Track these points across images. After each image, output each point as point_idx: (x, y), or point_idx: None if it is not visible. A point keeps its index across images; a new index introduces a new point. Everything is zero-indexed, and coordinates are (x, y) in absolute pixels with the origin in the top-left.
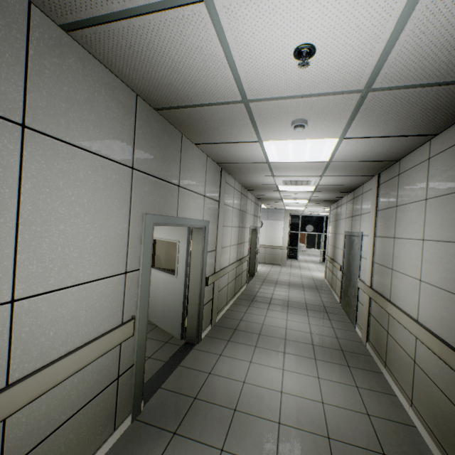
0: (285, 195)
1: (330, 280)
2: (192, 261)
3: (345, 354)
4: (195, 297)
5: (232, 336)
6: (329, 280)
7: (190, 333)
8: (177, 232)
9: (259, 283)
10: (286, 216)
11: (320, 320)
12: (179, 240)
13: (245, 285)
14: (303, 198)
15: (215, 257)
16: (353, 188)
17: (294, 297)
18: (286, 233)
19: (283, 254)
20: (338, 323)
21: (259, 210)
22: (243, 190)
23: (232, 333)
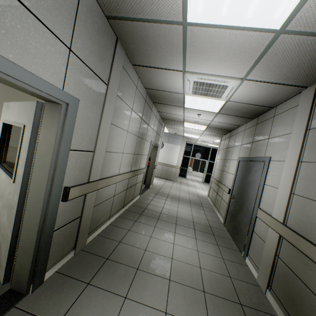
0: (188, 117)
1: (214, 199)
2: (36, 159)
3: (246, 313)
4: (33, 219)
5: (97, 273)
6: (212, 199)
7: (19, 275)
8: (25, 110)
9: (152, 195)
10: (183, 142)
11: (208, 245)
12: (25, 123)
13: (138, 196)
14: (203, 123)
15: (92, 161)
16: (262, 111)
17: (182, 213)
18: (181, 156)
19: (176, 172)
20: (227, 252)
21: (162, 130)
22: (148, 99)
23: (99, 267)
